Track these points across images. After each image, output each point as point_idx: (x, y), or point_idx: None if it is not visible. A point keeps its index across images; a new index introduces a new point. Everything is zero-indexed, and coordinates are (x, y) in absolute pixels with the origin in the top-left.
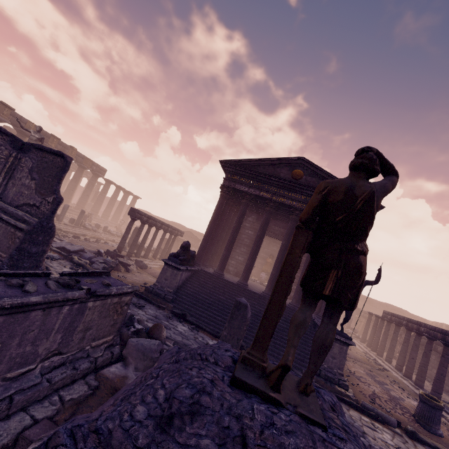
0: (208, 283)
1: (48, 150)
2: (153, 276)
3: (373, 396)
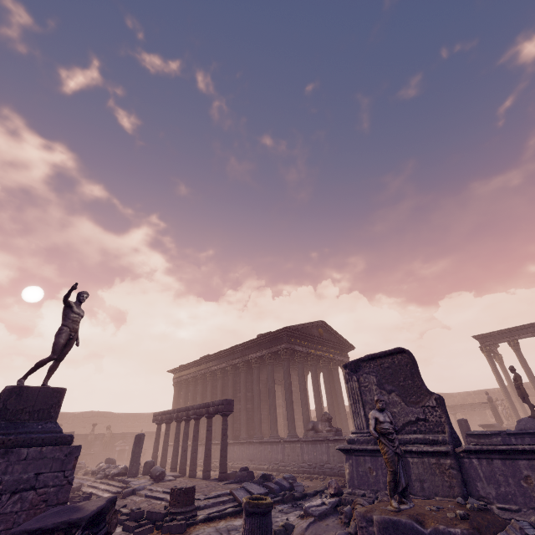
0: None
1: None
2: None
3: None
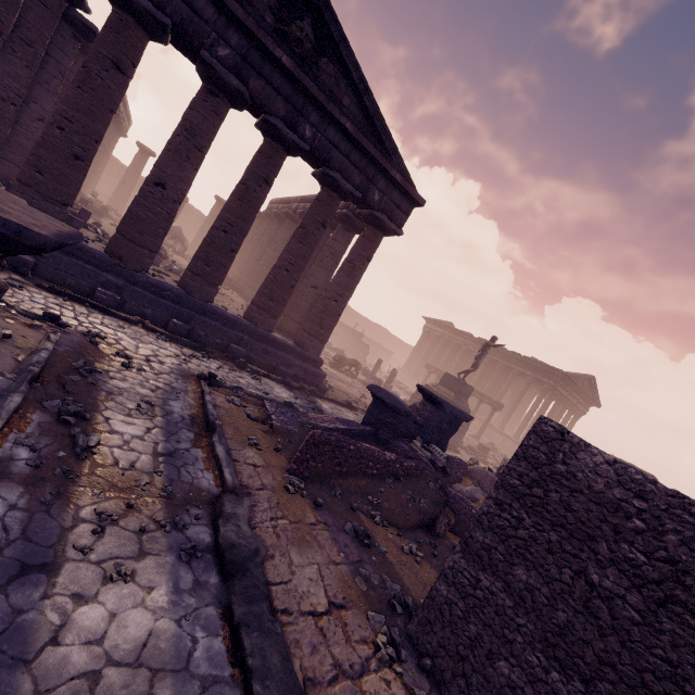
0: None
1: None
2: None
3: None
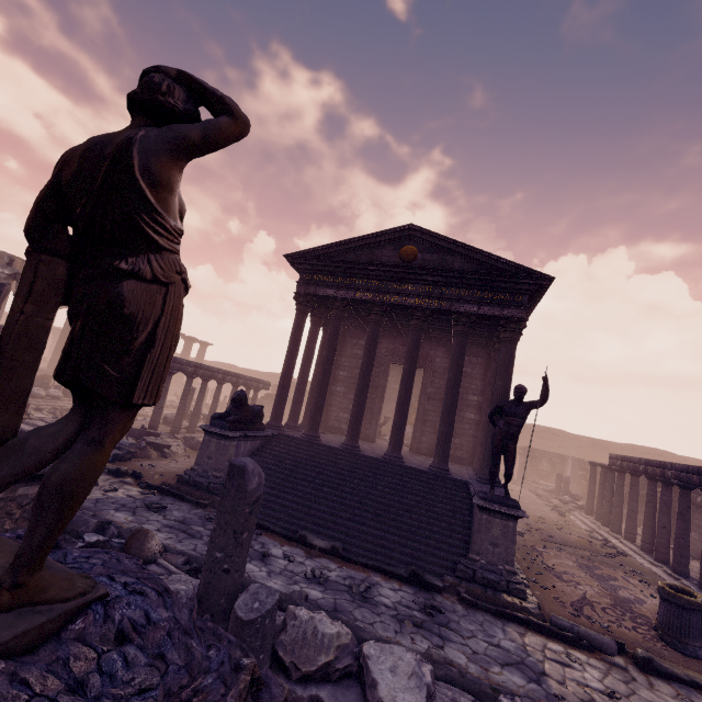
0: (290, 454)
1: None
2: None
3: (580, 604)
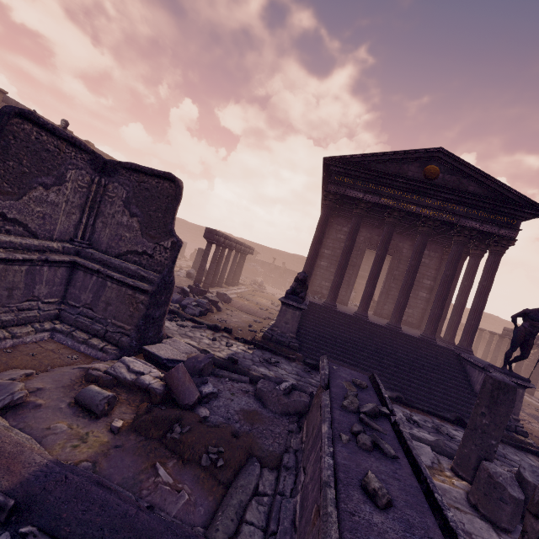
0: (326, 320)
1: (148, 171)
2: (243, 312)
3: None
